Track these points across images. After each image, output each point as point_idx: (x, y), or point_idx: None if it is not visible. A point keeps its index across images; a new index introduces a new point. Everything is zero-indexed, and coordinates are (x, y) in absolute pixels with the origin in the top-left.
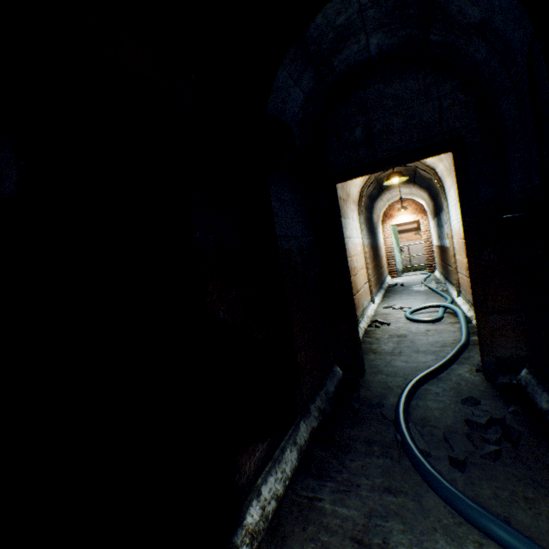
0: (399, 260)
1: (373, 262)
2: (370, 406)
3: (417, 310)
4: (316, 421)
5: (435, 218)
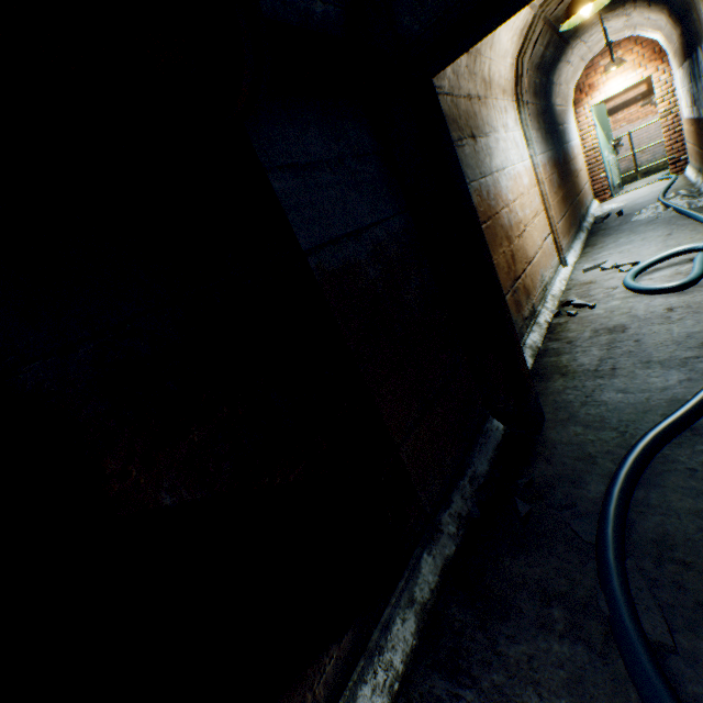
0: (612, 167)
1: (560, 190)
2: (549, 506)
3: (648, 268)
4: (453, 543)
5: (685, 62)
